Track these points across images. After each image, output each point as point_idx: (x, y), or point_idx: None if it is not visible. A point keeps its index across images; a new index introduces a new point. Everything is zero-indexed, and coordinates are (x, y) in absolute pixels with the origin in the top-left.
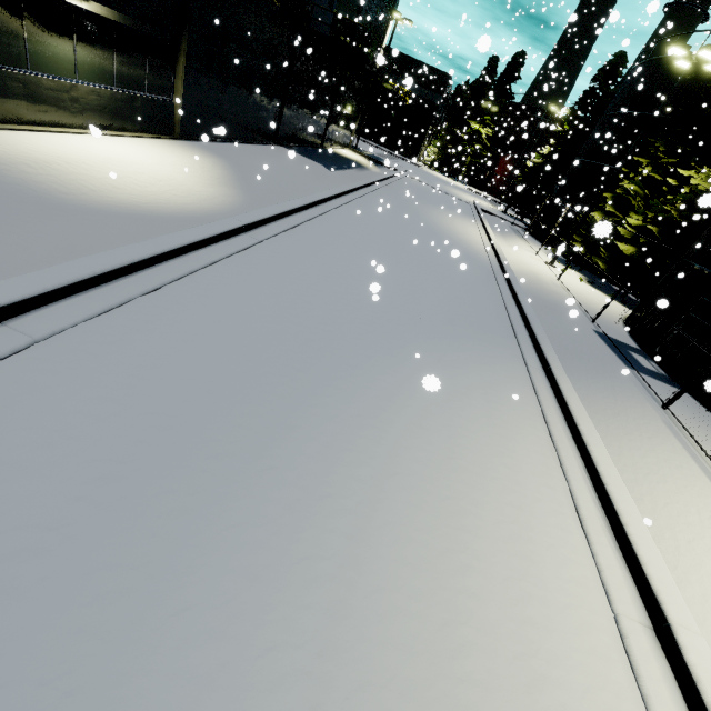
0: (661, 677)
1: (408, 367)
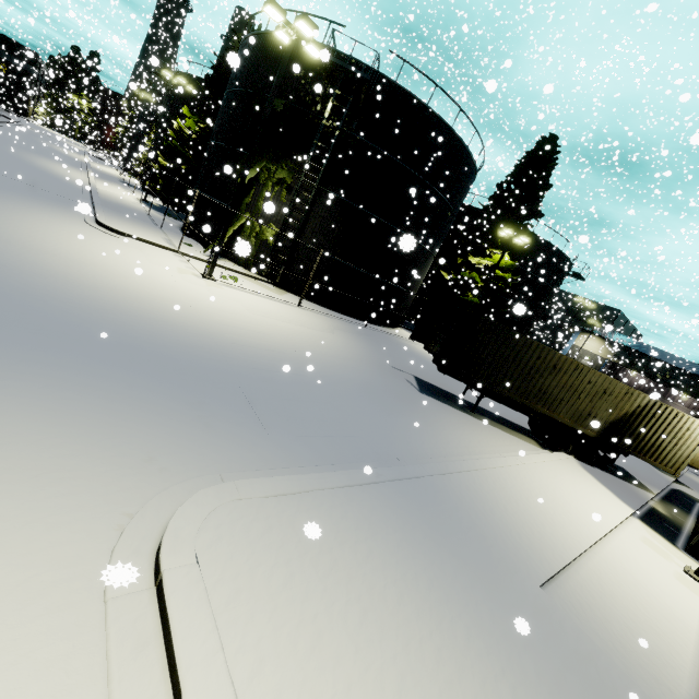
0: (86, 177)
1: (42, 156)
